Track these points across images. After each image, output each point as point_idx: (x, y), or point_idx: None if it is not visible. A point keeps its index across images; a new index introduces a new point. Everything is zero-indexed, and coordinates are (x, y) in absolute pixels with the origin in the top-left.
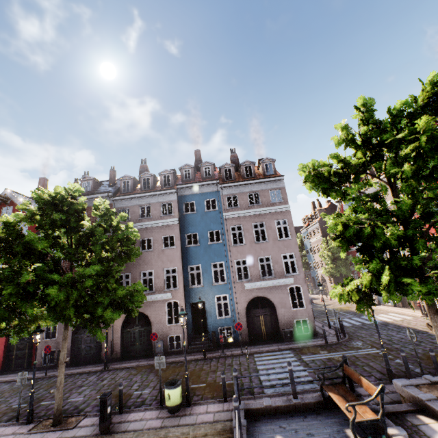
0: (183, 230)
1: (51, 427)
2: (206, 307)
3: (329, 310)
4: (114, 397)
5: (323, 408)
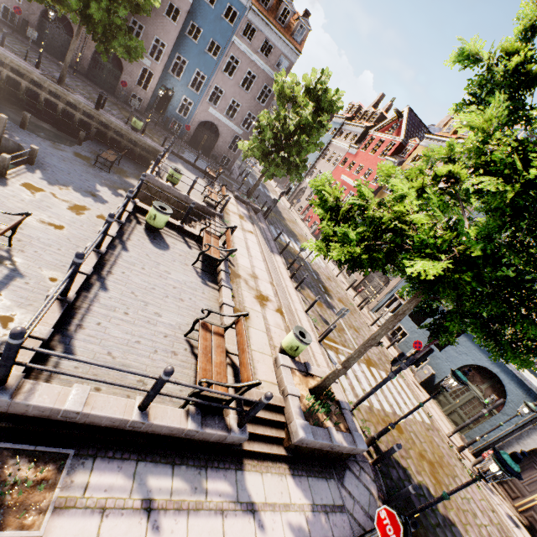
0: (192, 14)
1: (57, 83)
2: (173, 98)
3: (254, 176)
4: (92, 99)
5: (202, 173)
